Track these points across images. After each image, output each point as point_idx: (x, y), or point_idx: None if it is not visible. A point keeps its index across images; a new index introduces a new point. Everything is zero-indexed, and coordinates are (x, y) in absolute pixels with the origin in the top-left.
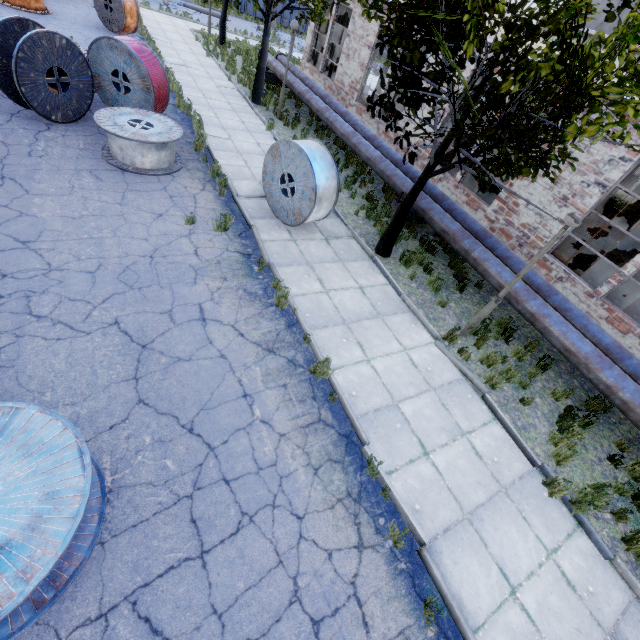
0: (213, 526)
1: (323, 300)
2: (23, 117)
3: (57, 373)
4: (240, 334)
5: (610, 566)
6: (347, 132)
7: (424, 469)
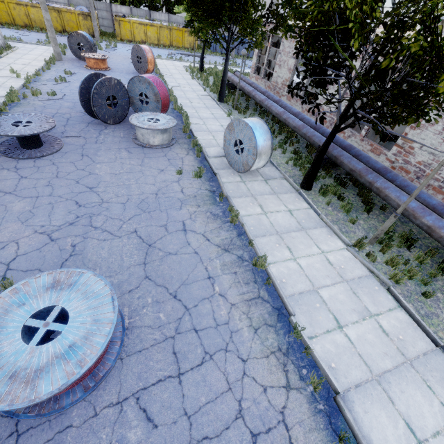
0: (186, 358)
1: (262, 219)
2: (94, 123)
3: (103, 258)
4: (207, 239)
5: None
6: (279, 112)
7: (338, 338)
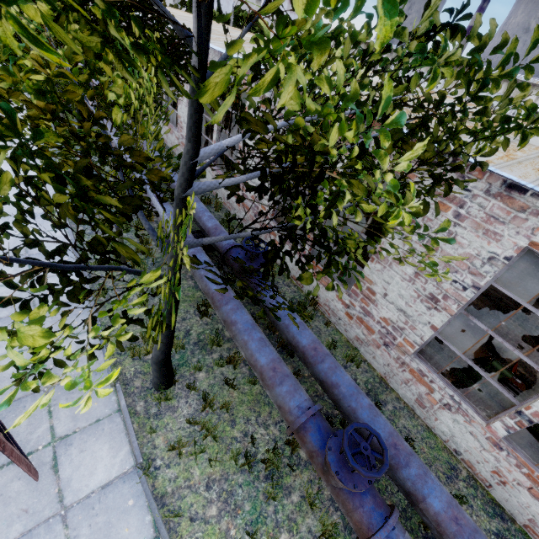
0: None
1: None
2: None
3: None
4: None
5: None
6: None
7: None
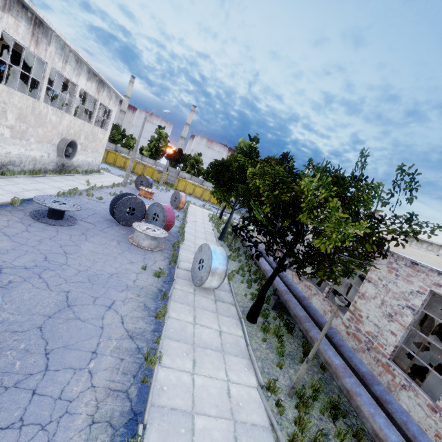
0: None
1: (188, 327)
2: (111, 221)
3: (21, 299)
4: (122, 322)
5: None
6: None
7: None
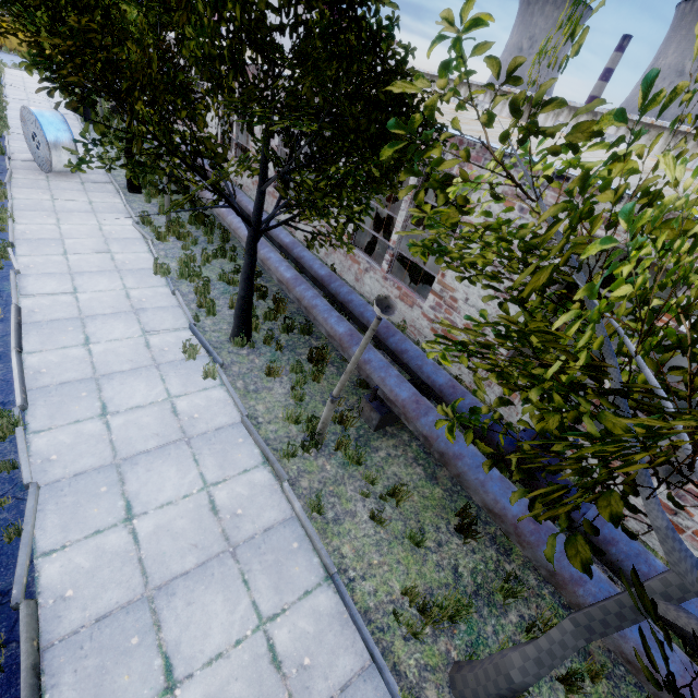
0: None
1: (45, 202)
2: None
3: None
4: None
5: (174, 297)
6: None
7: (56, 258)
